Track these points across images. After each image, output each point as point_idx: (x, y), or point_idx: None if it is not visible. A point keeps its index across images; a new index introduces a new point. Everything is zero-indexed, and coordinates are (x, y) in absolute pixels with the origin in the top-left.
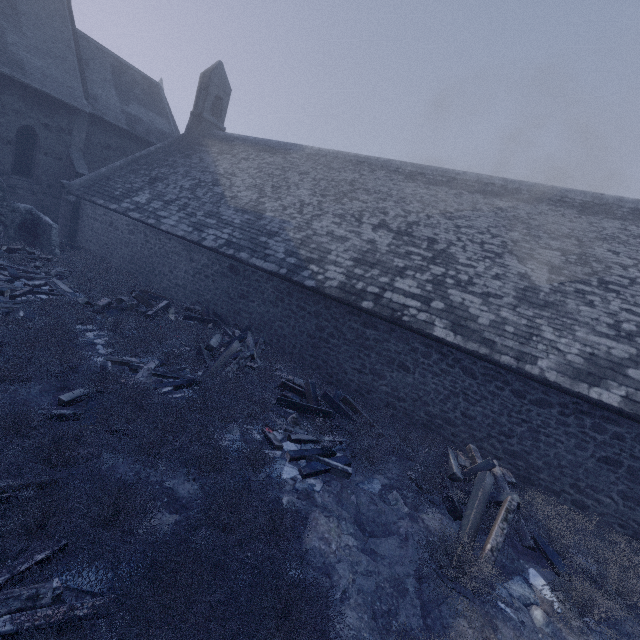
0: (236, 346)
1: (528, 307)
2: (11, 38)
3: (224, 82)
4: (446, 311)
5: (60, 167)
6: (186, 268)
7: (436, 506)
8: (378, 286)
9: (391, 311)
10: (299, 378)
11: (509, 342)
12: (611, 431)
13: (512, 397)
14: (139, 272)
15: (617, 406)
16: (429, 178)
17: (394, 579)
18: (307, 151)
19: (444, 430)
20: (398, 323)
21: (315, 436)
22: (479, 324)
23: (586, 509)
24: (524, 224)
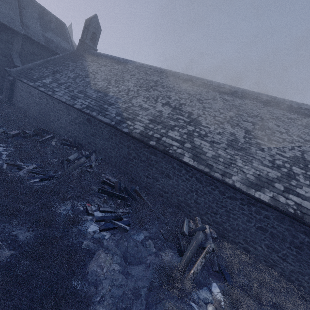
0: (83, 160)
1: (232, 149)
2: None
3: (97, 25)
4: (191, 149)
5: (6, 61)
6: (66, 118)
7: (171, 248)
8: (159, 134)
9: (164, 147)
10: (115, 178)
11: (220, 166)
12: (264, 214)
13: (219, 194)
14: (43, 119)
15: (267, 201)
16: (194, 82)
17: (135, 289)
18: (136, 64)
19: (185, 209)
20: (166, 153)
21: (114, 209)
22: (206, 156)
23: (249, 252)
24: (237, 108)
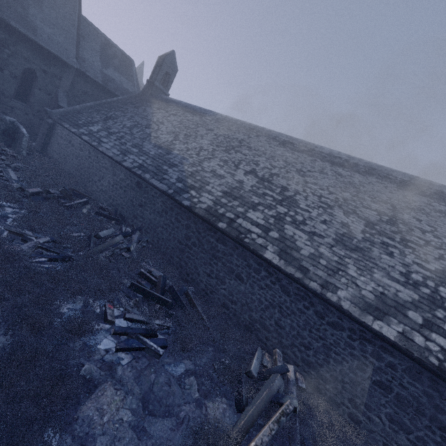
0: (119, 239)
1: (342, 248)
2: (33, 11)
3: (173, 64)
4: (279, 240)
5: (49, 100)
6: (109, 179)
7: (226, 397)
8: (234, 213)
9: (238, 233)
10: (161, 272)
11: (320, 272)
12: (387, 360)
13: (314, 316)
14: (80, 177)
15: (393, 340)
16: (296, 147)
17: None
18: (217, 116)
19: (260, 333)
20: (240, 243)
21: (147, 318)
22: (301, 254)
23: (359, 423)
24: (355, 188)
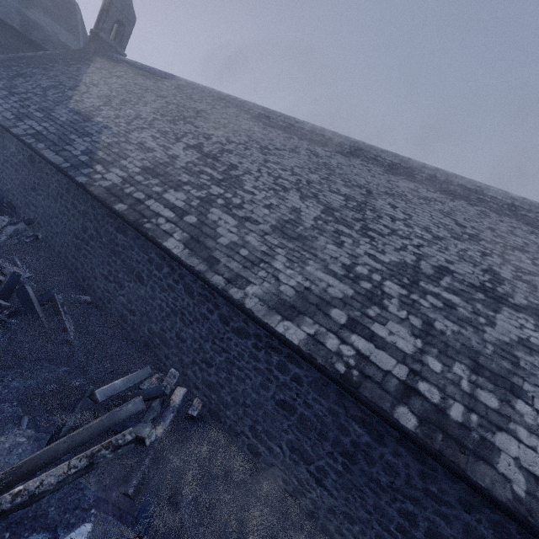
0: None
1: (278, 236)
2: None
3: (128, 9)
4: (194, 226)
5: None
6: None
7: (37, 428)
8: (147, 193)
9: (139, 216)
10: (34, 273)
11: (234, 264)
12: (293, 372)
13: (219, 322)
14: None
15: (296, 344)
16: (272, 121)
17: None
18: (180, 82)
19: (160, 350)
20: (138, 229)
21: None
22: (217, 243)
23: (258, 456)
24: (329, 170)
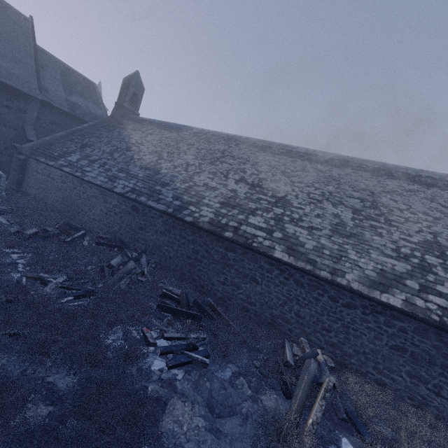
0: (131, 265)
1: (339, 237)
2: None
3: (139, 84)
4: (283, 239)
5: (15, 135)
6: (101, 207)
7: (273, 388)
8: (237, 221)
9: (245, 239)
10: (178, 289)
11: (326, 261)
12: (397, 325)
13: (329, 301)
14: (67, 210)
15: (400, 307)
16: (275, 150)
17: None
18: (194, 130)
19: (283, 327)
20: (250, 248)
21: (184, 334)
22: (306, 248)
23: (385, 386)
24: (336, 181)
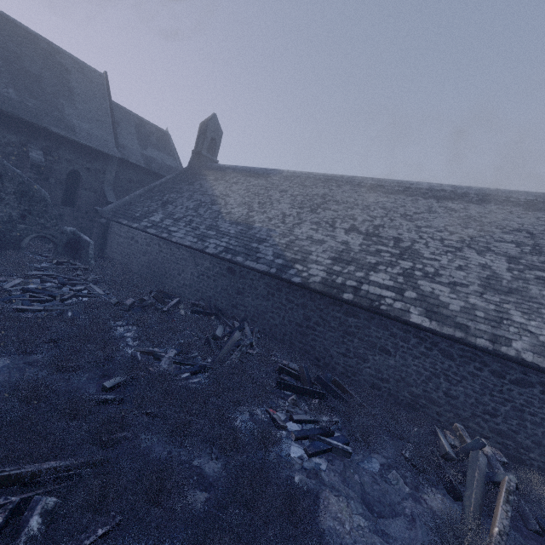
0: (237, 335)
1: (494, 294)
2: (68, 111)
3: (217, 128)
4: (419, 300)
5: (95, 198)
6: (192, 271)
7: (435, 486)
8: (355, 280)
9: (369, 301)
10: (292, 362)
11: (481, 326)
12: None
13: (492, 377)
14: (153, 275)
15: None
16: (387, 189)
17: None
18: (284, 174)
19: (429, 409)
20: (377, 311)
21: (313, 416)
22: (451, 310)
23: None
24: (477, 222)
